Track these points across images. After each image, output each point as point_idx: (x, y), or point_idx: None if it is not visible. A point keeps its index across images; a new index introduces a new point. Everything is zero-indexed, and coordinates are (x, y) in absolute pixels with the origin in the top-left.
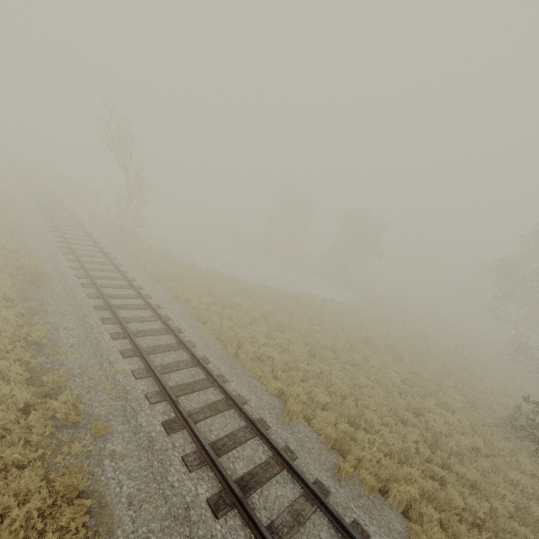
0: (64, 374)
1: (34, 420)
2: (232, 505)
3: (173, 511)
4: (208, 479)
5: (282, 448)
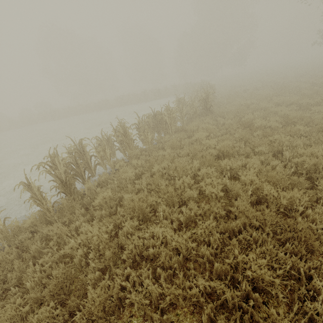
0: None
1: None
2: None
3: None
4: None
5: None
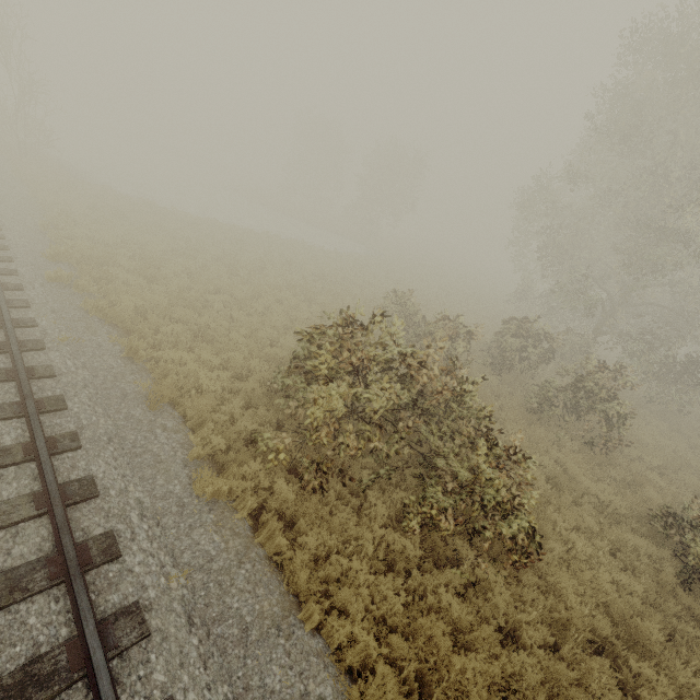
0: None
1: None
2: None
3: None
4: None
5: (2, 256)
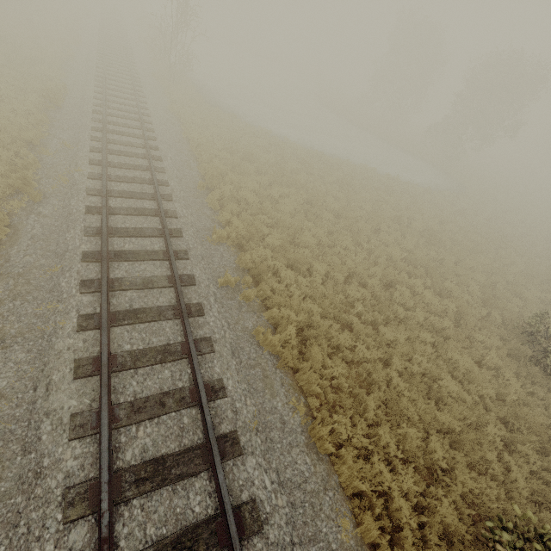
0: (34, 163)
1: (1, 184)
2: (98, 260)
3: (57, 250)
4: (95, 244)
5: (179, 250)
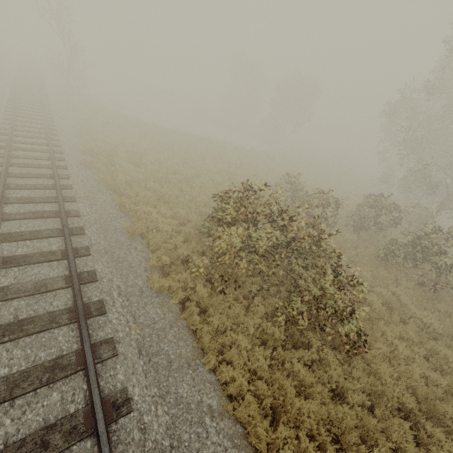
0: None
1: None
2: (5, 148)
3: None
4: (3, 144)
5: (58, 150)
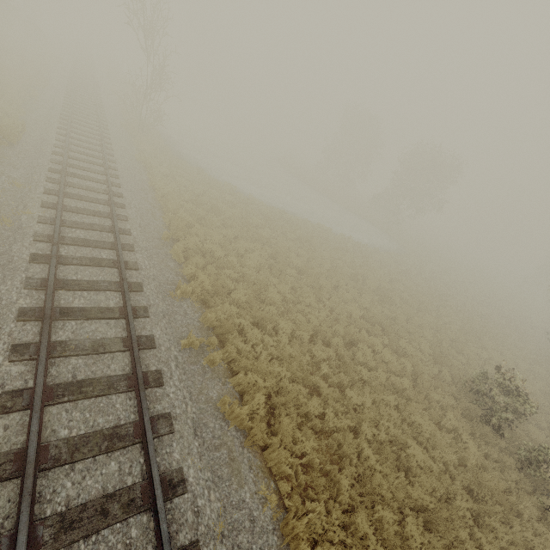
0: None
1: None
2: (39, 318)
3: None
4: (37, 298)
5: (139, 306)
